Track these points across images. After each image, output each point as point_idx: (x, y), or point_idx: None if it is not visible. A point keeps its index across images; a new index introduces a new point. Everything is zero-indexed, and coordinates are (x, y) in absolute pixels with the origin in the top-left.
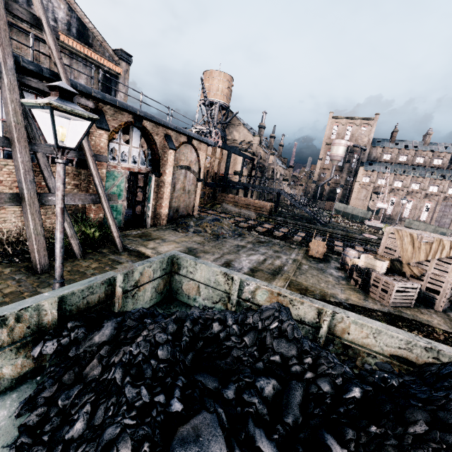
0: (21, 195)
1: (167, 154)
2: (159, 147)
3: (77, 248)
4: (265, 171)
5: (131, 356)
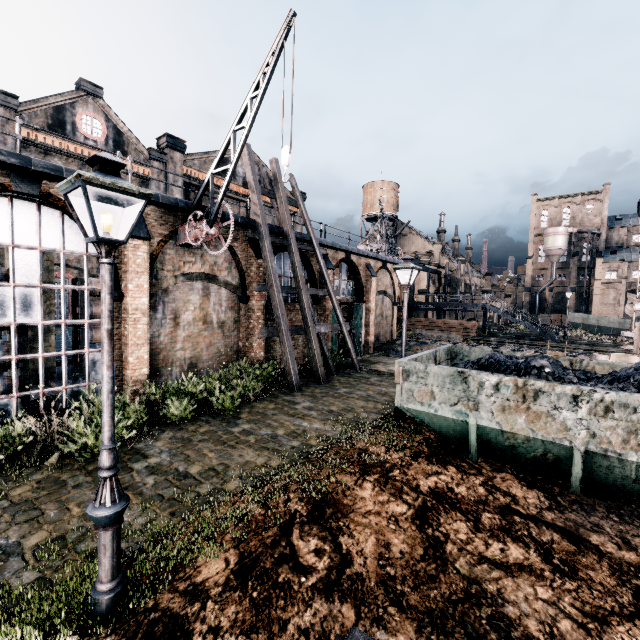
0: (306, 326)
1: (369, 282)
2: (362, 277)
3: (333, 367)
4: (458, 284)
5: (492, 356)
